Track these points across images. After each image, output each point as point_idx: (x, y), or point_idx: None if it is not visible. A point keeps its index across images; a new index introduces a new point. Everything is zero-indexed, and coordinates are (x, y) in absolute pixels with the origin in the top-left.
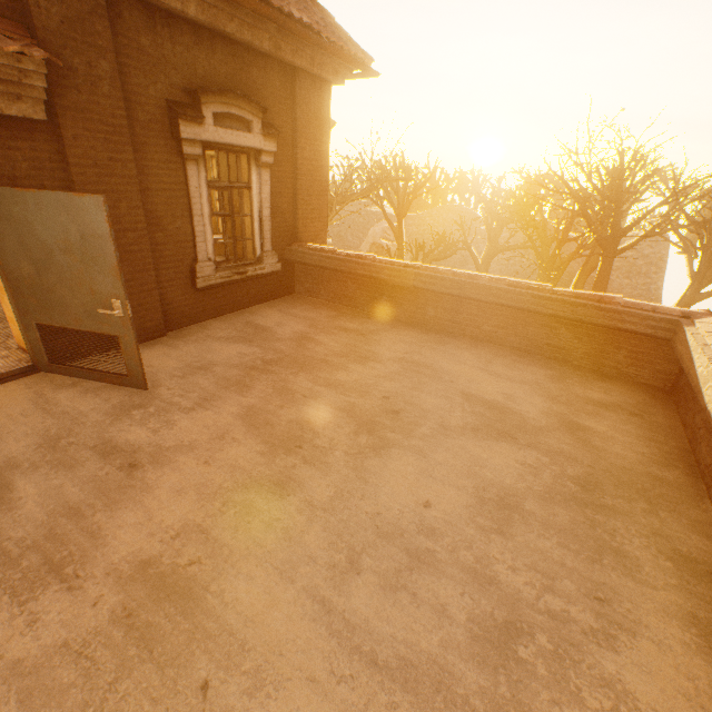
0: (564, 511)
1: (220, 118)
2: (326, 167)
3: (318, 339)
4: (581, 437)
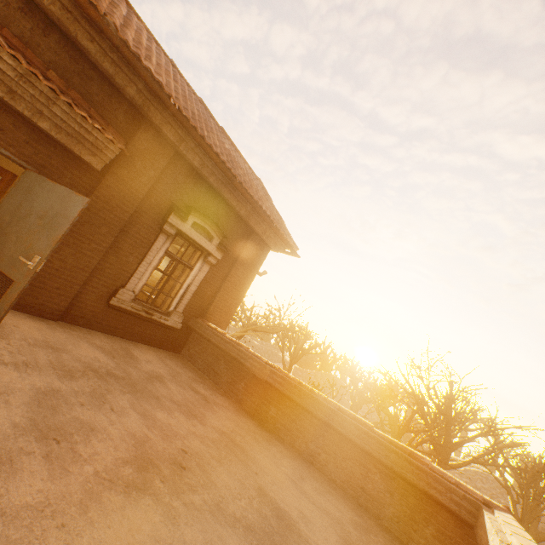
0: None
1: (197, 226)
2: (247, 286)
3: (168, 384)
4: None
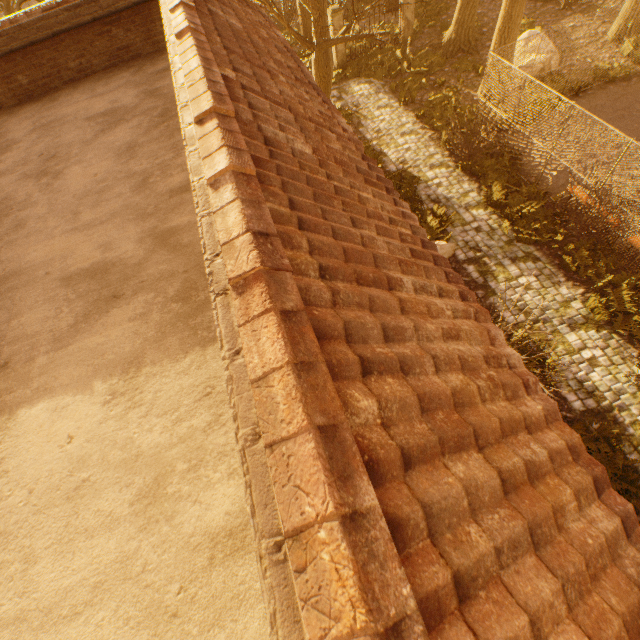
0: (157, 131)
1: None
2: None
3: None
4: (158, 95)
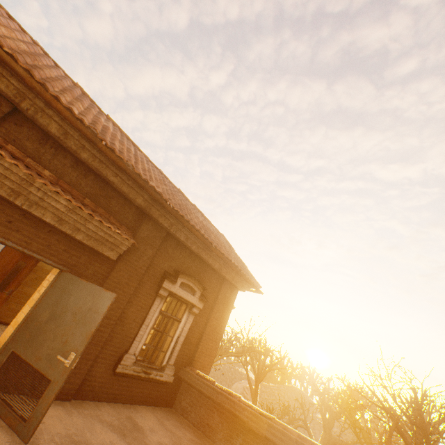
0: None
1: (183, 284)
2: (224, 326)
3: None
4: None
